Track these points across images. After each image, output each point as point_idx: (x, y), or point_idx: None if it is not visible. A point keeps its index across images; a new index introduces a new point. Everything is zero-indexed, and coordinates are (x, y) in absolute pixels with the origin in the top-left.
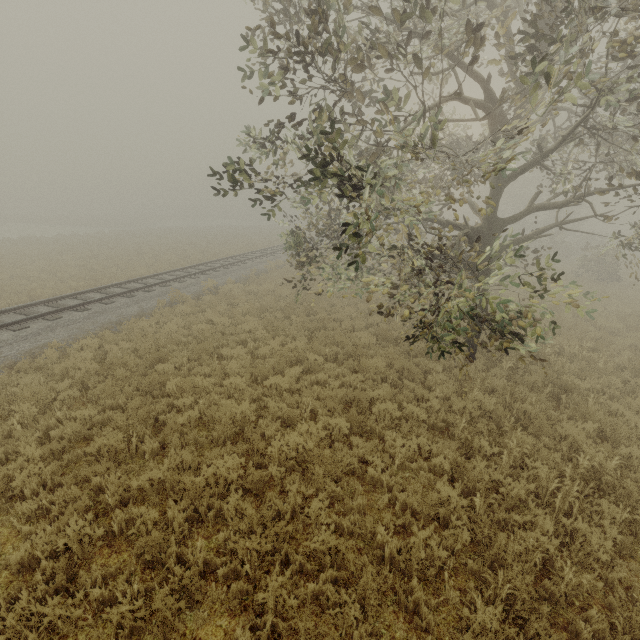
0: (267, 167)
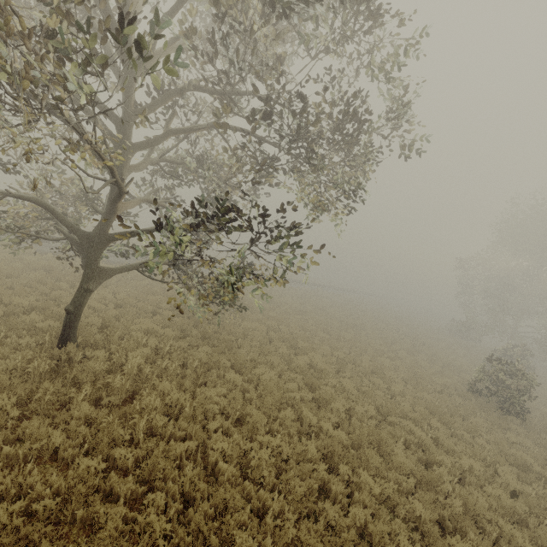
0: None
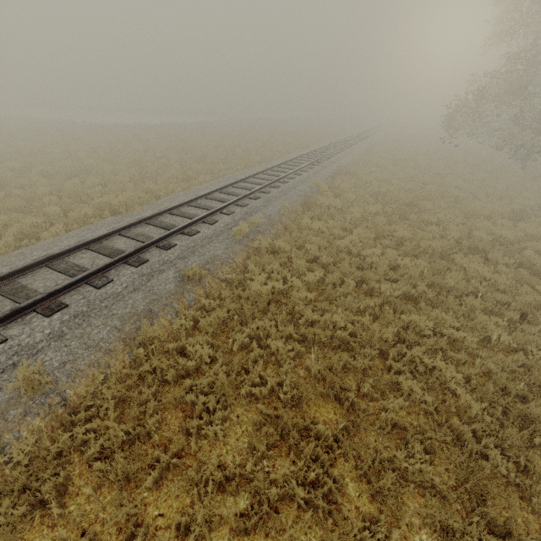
0: (481, 88)
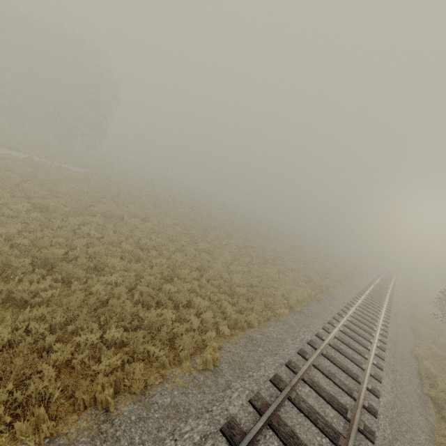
0: None
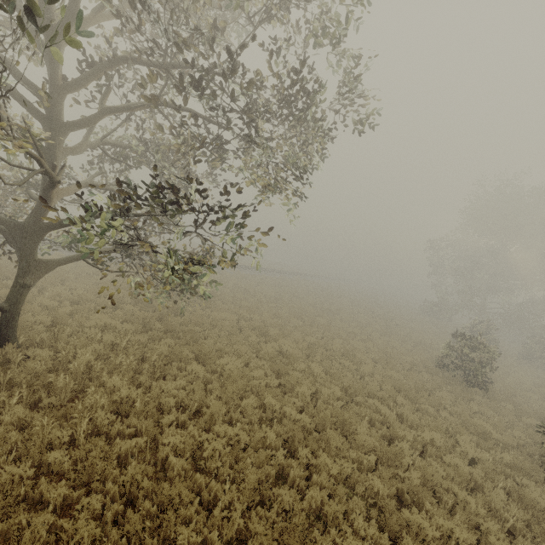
0: None
